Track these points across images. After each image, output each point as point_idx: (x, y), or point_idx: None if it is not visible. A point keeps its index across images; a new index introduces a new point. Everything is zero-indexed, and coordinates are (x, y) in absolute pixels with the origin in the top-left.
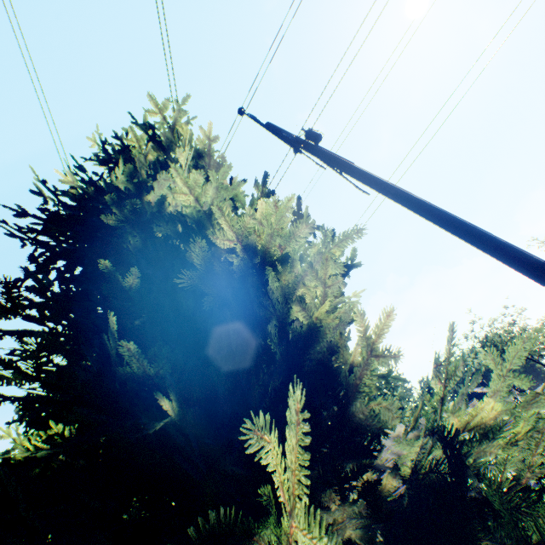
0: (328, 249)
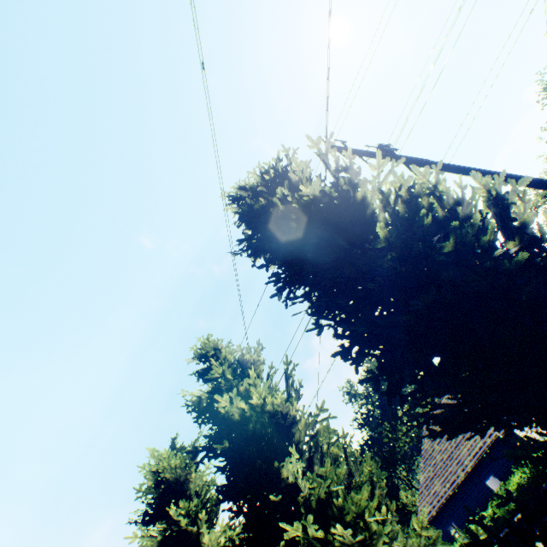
0: (515, 188)
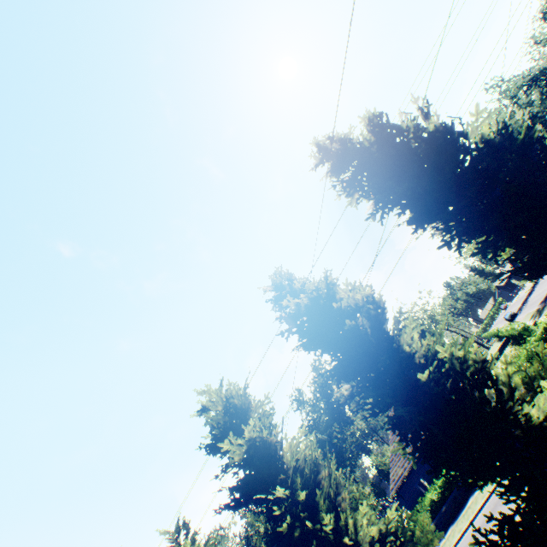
0: None
